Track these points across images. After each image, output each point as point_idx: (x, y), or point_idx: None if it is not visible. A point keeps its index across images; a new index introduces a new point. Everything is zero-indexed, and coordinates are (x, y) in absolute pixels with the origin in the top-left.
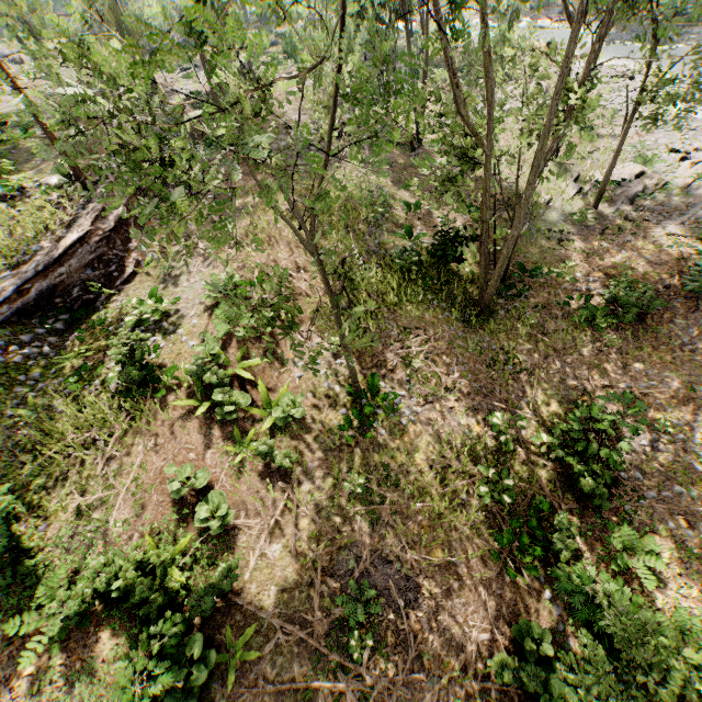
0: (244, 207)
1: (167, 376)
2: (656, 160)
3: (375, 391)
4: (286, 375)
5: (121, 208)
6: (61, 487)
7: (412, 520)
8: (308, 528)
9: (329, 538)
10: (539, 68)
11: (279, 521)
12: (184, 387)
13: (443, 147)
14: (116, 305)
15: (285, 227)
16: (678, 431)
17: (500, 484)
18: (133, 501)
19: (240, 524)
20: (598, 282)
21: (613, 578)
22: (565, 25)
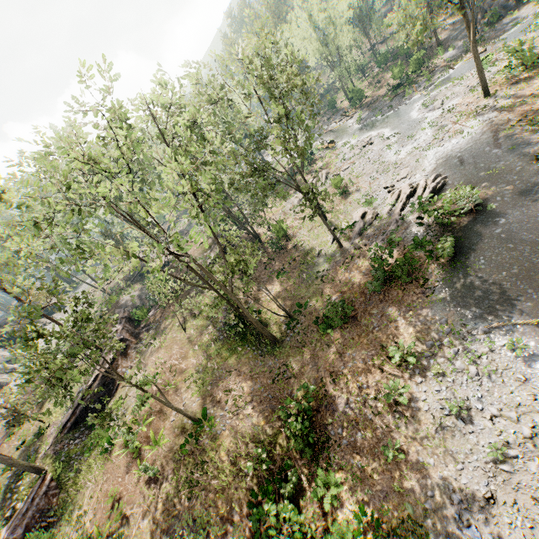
0: (164, 329)
1: (115, 440)
2: (373, 200)
3: (206, 417)
4: (167, 422)
5: (112, 355)
6: (76, 508)
7: (212, 492)
8: (161, 507)
9: (166, 511)
10: (327, 159)
11: (149, 506)
12: (121, 444)
13: (275, 236)
14: (111, 404)
15: (177, 335)
16: (364, 392)
17: (260, 458)
18: (94, 509)
19: (133, 512)
20: (337, 299)
21: (319, 506)
22: (343, 122)
